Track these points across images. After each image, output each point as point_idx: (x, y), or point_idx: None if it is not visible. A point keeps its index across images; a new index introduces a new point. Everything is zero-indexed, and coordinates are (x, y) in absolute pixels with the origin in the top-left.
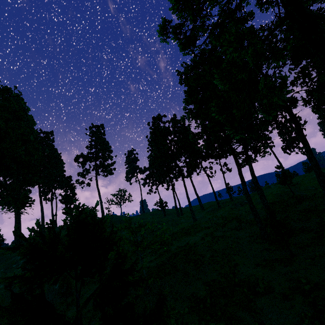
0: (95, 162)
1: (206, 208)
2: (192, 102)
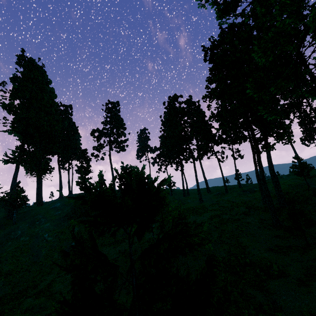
0: (109, 137)
1: (213, 192)
2: (216, 81)
